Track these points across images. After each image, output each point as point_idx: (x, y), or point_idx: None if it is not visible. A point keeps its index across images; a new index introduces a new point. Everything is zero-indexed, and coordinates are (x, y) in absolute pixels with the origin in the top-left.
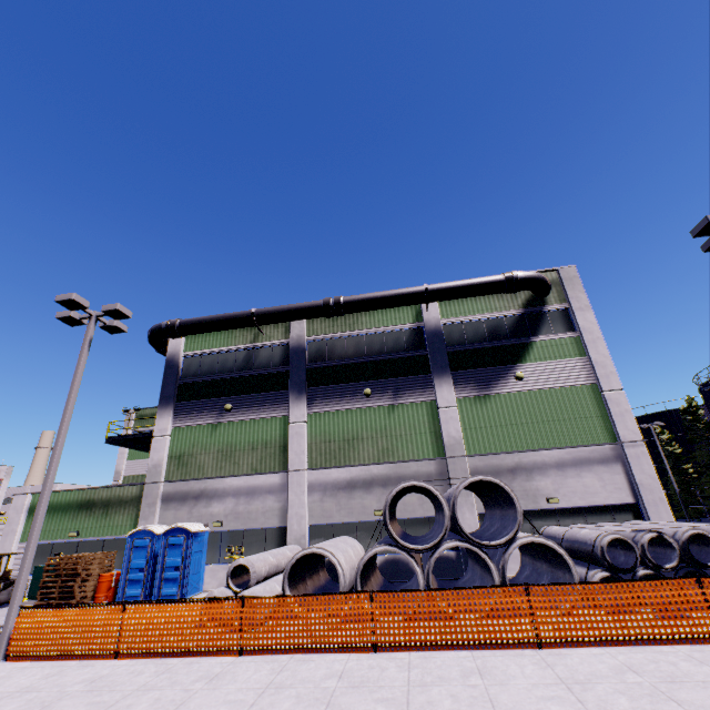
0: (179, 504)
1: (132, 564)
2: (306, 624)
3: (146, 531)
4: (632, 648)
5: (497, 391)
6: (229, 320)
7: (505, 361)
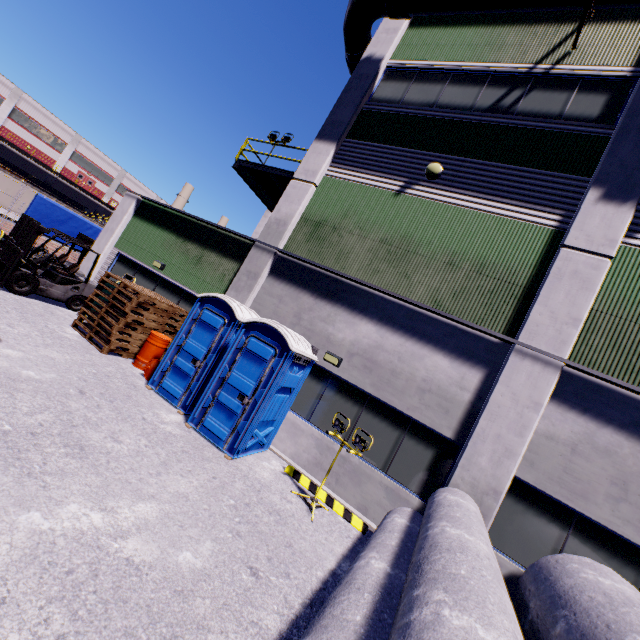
0: (287, 294)
1: (187, 343)
2: None
3: (225, 306)
4: None
5: None
6: None
7: None
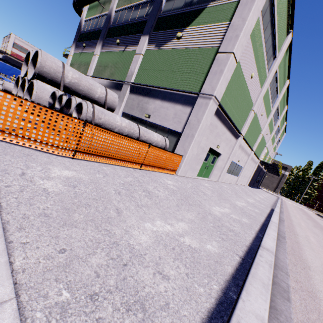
0: None
1: None
2: None
3: None
4: None
5: (164, 47)
6: None
7: (180, 25)
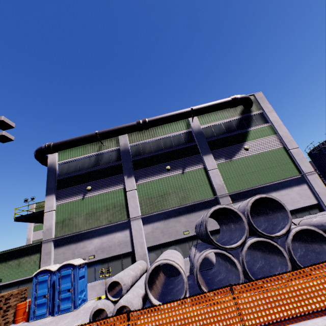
0: (65, 249)
1: (38, 293)
2: (184, 323)
3: (46, 270)
4: None
5: (236, 157)
6: (83, 138)
7: (237, 142)
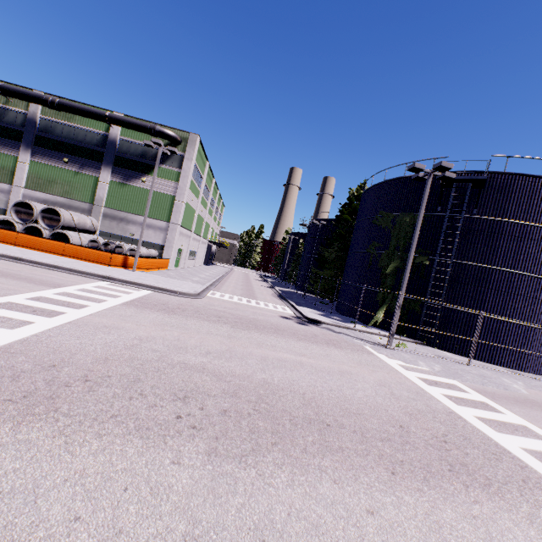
0: None
1: None
2: None
3: None
4: (39, 252)
5: (131, 183)
6: None
7: (142, 171)
